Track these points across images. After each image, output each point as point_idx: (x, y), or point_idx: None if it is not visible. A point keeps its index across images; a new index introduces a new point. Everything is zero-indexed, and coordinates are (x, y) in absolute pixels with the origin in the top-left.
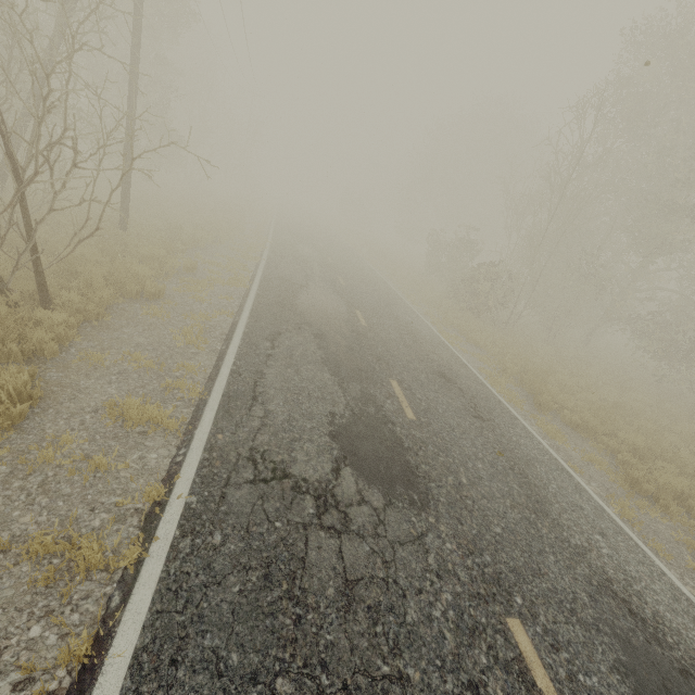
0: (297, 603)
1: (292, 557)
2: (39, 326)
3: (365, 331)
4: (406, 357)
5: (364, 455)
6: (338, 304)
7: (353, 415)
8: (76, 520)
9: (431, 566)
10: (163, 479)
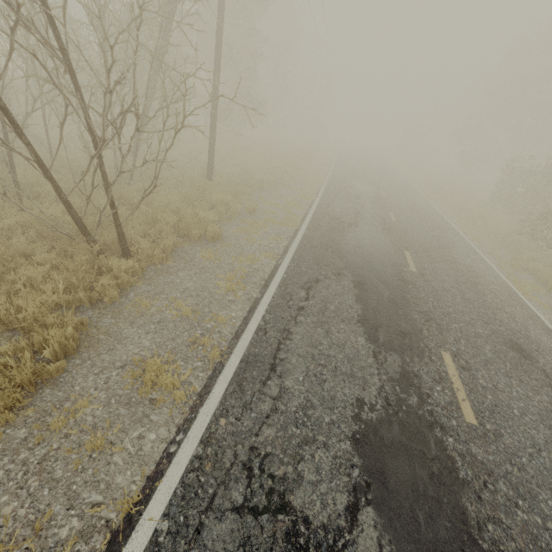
0: None
1: None
2: (112, 272)
3: (413, 279)
4: (464, 317)
5: (396, 486)
6: (385, 244)
7: (387, 407)
8: (49, 522)
9: None
10: (149, 476)
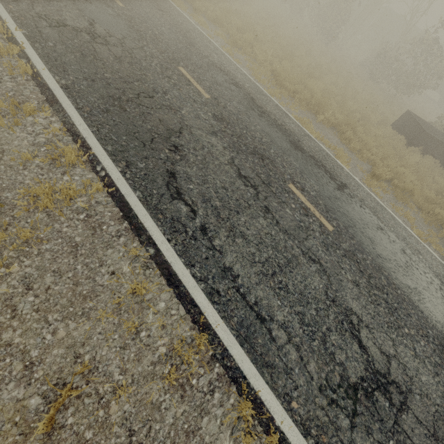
0: (100, 61)
1: (90, 50)
2: None
3: None
4: None
5: (103, 20)
6: None
7: (86, 1)
8: None
9: (148, 55)
10: None
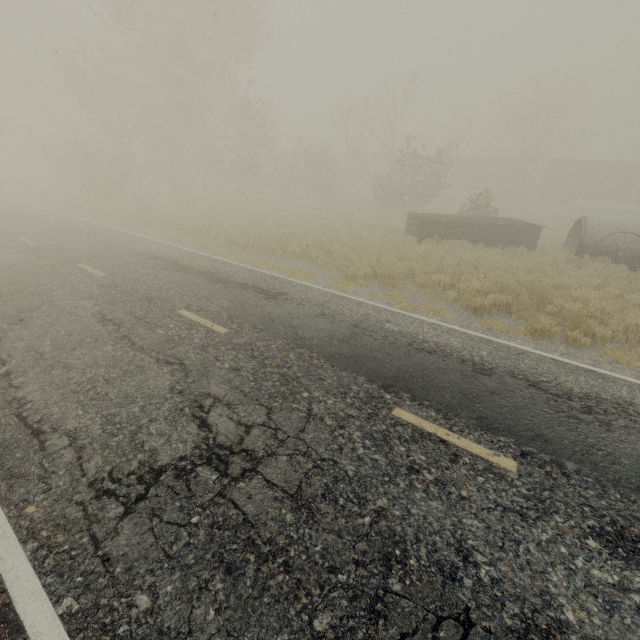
0: None
1: None
2: None
3: None
4: (33, 229)
5: None
6: None
7: None
8: None
9: (41, 266)
10: None
